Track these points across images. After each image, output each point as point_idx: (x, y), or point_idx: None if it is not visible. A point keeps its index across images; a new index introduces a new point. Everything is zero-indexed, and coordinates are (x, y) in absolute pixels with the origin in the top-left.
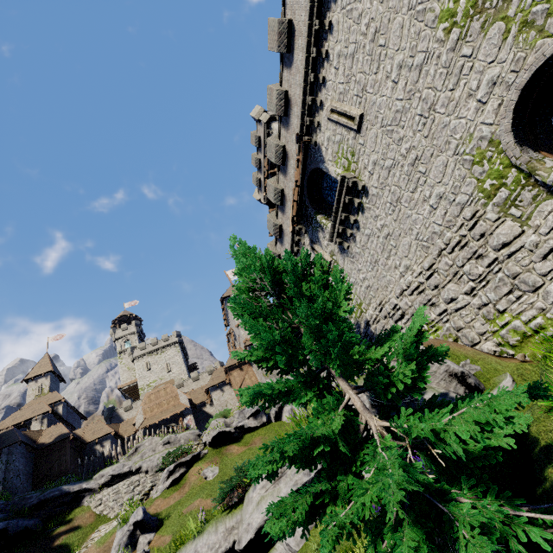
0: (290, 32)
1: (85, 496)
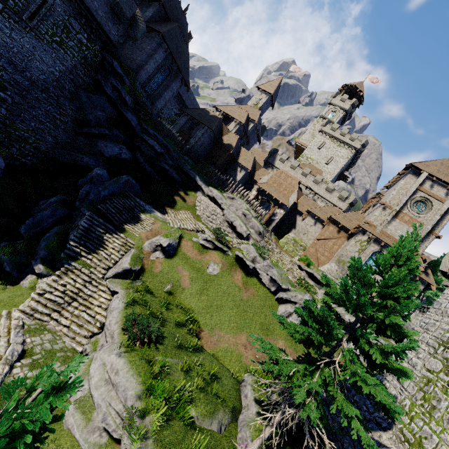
0: None
1: (200, 191)
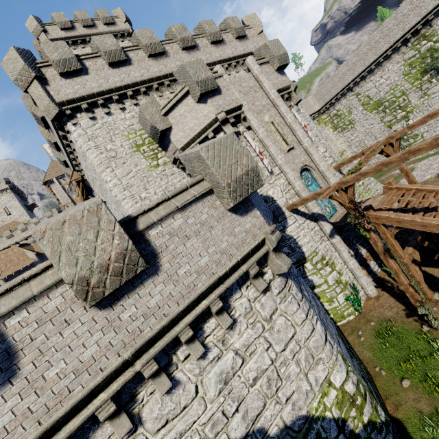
0: (45, 121)
1: None
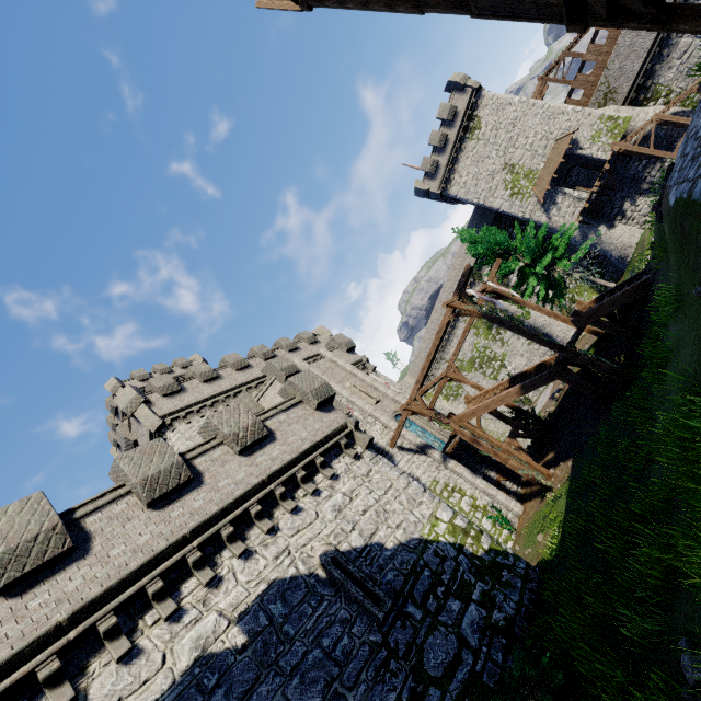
0: (137, 444)
1: None
